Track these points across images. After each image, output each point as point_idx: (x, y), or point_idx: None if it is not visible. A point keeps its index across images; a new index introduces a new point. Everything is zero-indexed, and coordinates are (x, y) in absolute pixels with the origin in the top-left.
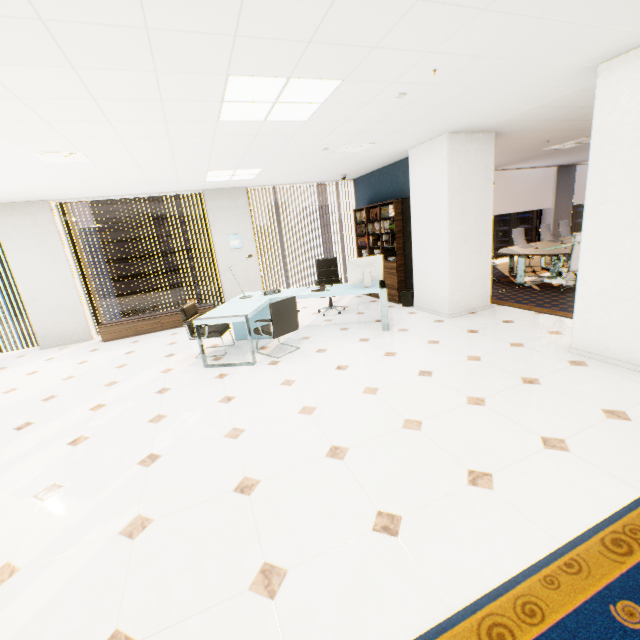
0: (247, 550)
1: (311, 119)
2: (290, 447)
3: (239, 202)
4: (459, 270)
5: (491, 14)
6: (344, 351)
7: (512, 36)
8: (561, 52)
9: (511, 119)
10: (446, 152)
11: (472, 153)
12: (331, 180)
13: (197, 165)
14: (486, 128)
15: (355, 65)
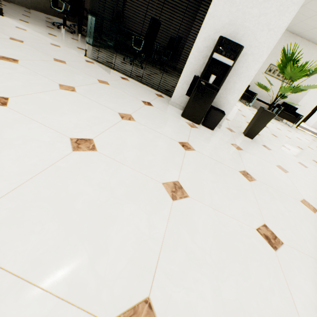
0: None
1: None
2: None
3: None
4: None
5: None
6: None
7: None
8: None
9: None
10: None
11: None
12: None
13: None
14: None
15: None
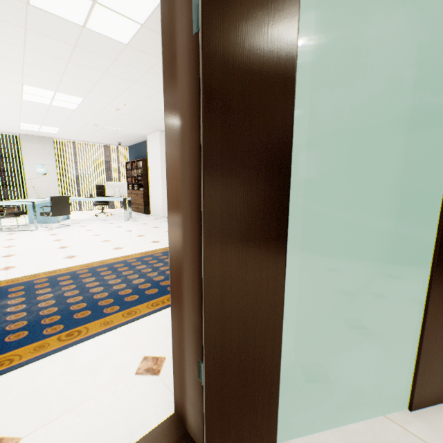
0: (1, 265)
1: (78, 109)
2: (40, 248)
3: (47, 146)
4: None
5: (130, 93)
6: (96, 226)
7: (146, 100)
8: None
9: None
10: (159, 139)
11: None
12: (114, 144)
13: (12, 117)
14: None
15: (86, 95)
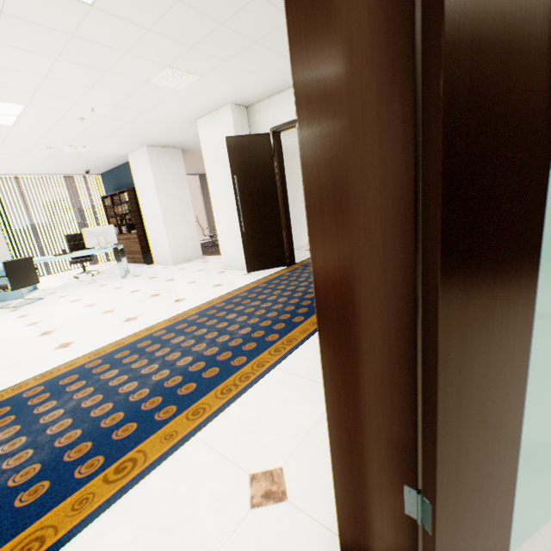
0: None
1: (17, 125)
2: (10, 340)
3: None
4: (174, 233)
5: (100, 90)
6: (83, 293)
7: (126, 101)
8: (166, 112)
9: (183, 142)
10: (148, 157)
11: (168, 160)
12: (78, 173)
13: None
14: (172, 145)
15: (29, 99)
